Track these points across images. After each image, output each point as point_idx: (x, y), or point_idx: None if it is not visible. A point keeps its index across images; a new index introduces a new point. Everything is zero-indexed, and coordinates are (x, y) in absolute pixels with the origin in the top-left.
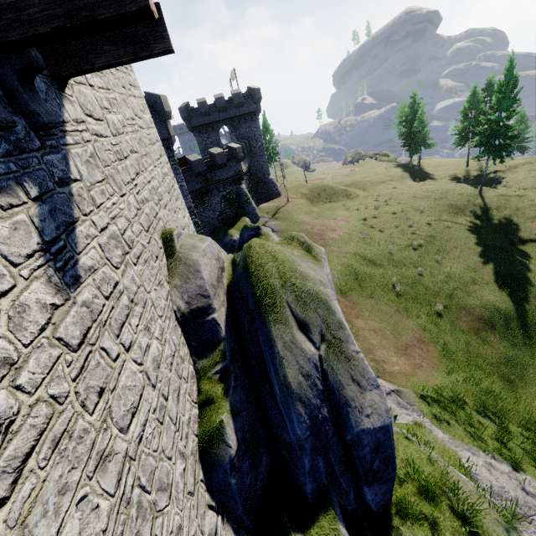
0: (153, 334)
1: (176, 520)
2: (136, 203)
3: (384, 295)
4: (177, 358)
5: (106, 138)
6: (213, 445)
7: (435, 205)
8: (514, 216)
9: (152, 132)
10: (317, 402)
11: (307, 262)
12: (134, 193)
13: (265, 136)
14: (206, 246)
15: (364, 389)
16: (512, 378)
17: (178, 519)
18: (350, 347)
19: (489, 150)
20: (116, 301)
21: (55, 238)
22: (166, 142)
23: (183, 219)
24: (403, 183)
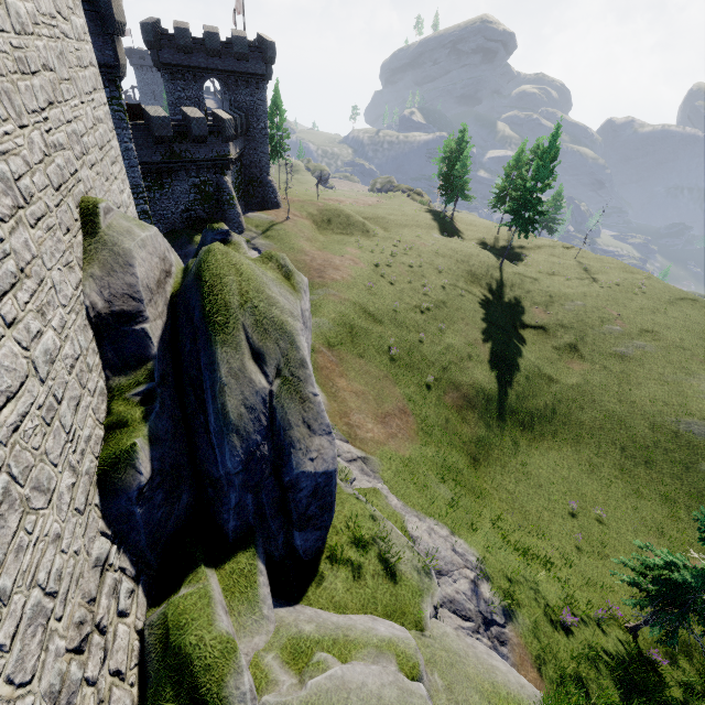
0: (50, 322)
1: (54, 527)
2: (44, 146)
3: (377, 356)
4: (81, 364)
5: (3, 33)
6: (119, 470)
7: (455, 268)
8: (524, 298)
9: (83, 48)
10: (258, 438)
11: (282, 289)
12: (42, 129)
13: (273, 117)
14: (147, 236)
15: (314, 433)
16: (479, 458)
17: (58, 528)
18: (308, 389)
19: (518, 220)
20: None
21: None
22: (109, 71)
23: (120, 194)
24: (429, 234)
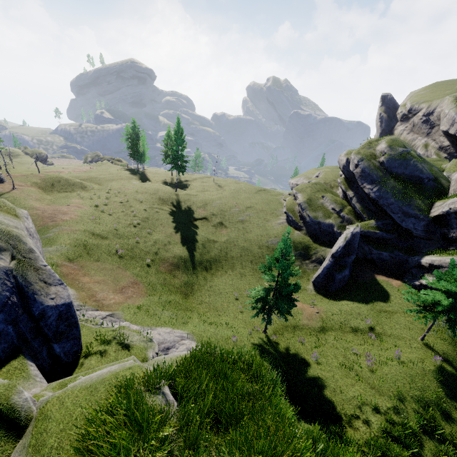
0: None
1: None
2: None
3: (109, 258)
4: None
5: None
6: None
7: (150, 198)
8: (192, 206)
9: None
10: (7, 294)
11: (6, 216)
12: None
13: None
14: None
15: (50, 285)
16: (187, 293)
17: None
18: (39, 263)
19: (176, 166)
20: None
21: None
22: None
23: None
24: (130, 182)
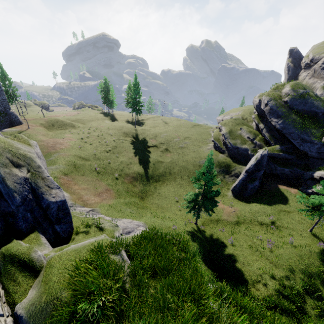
0: None
1: None
2: None
3: (91, 173)
4: None
5: None
6: None
7: (118, 132)
8: (146, 137)
9: None
10: (26, 193)
11: (23, 145)
12: None
13: (4, 81)
14: None
15: (52, 189)
16: (143, 197)
17: None
18: (44, 175)
19: (134, 110)
20: None
21: None
22: None
23: None
24: (104, 122)
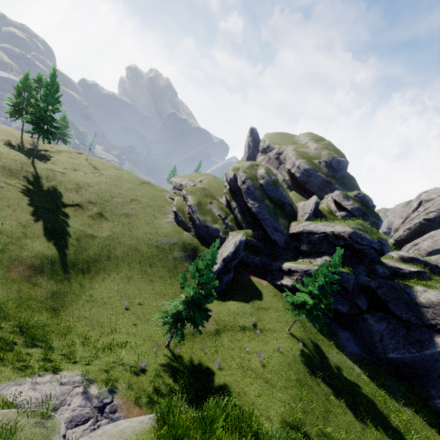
0: None
1: None
2: None
3: None
4: None
5: None
6: None
7: None
8: (59, 186)
9: None
10: None
11: None
12: None
13: None
14: None
15: None
16: (57, 307)
17: None
18: None
19: (40, 130)
20: None
21: None
22: None
23: None
24: None
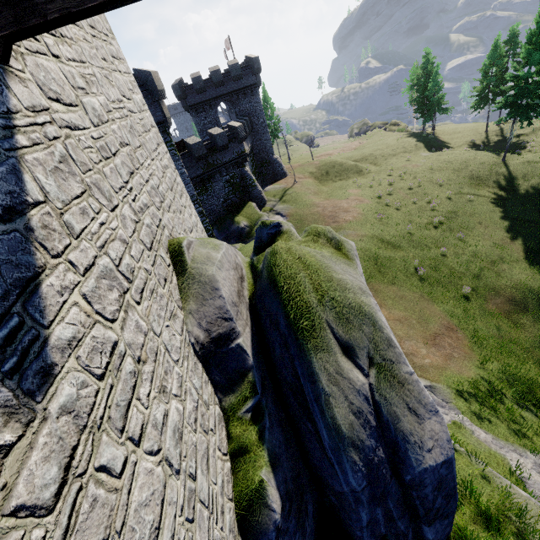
0: (170, 393)
1: None
2: (133, 215)
3: (407, 280)
4: (201, 408)
5: (84, 130)
6: (254, 512)
7: (455, 177)
8: None
9: (145, 116)
10: (372, 442)
11: (340, 264)
12: (129, 200)
13: (265, 112)
14: (222, 255)
15: (422, 418)
16: None
17: None
18: (402, 369)
19: (516, 111)
20: (116, 374)
21: (0, 316)
22: (161, 126)
23: (190, 218)
24: (417, 155)
